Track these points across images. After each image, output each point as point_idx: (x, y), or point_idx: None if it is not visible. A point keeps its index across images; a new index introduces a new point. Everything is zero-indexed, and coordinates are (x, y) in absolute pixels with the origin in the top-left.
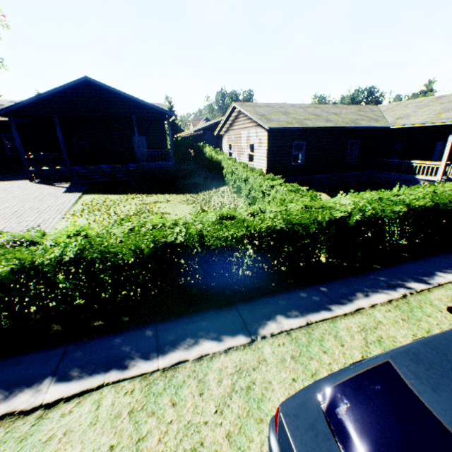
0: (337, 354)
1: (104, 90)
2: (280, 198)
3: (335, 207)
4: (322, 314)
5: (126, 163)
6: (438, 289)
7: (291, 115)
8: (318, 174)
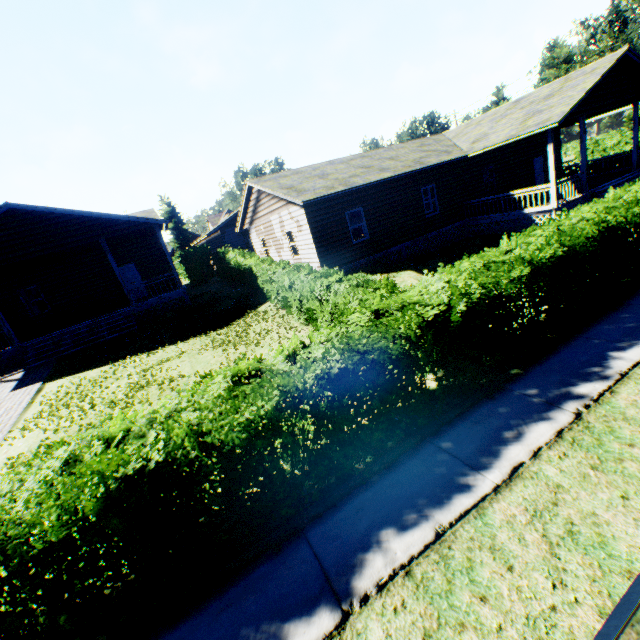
0: (508, 597)
1: (43, 216)
2: (344, 303)
3: (422, 300)
4: (457, 502)
5: (113, 310)
6: (624, 385)
7: (331, 176)
8: (394, 246)
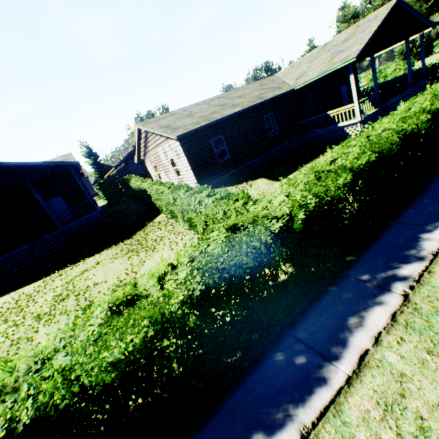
0: None
1: None
2: (213, 213)
3: (268, 213)
4: (317, 398)
5: (47, 233)
6: (438, 264)
7: (196, 115)
8: (249, 161)
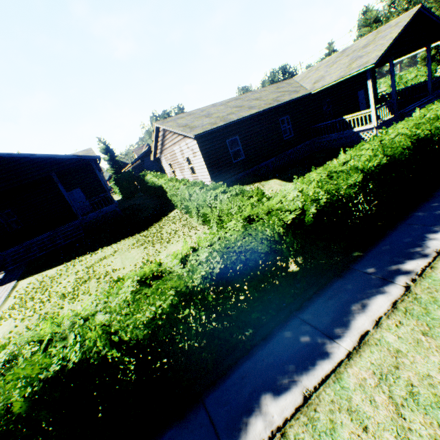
0: None
1: (7, 160)
2: (227, 208)
3: (282, 207)
4: (319, 368)
5: (67, 223)
6: None
7: (214, 115)
8: (263, 162)
